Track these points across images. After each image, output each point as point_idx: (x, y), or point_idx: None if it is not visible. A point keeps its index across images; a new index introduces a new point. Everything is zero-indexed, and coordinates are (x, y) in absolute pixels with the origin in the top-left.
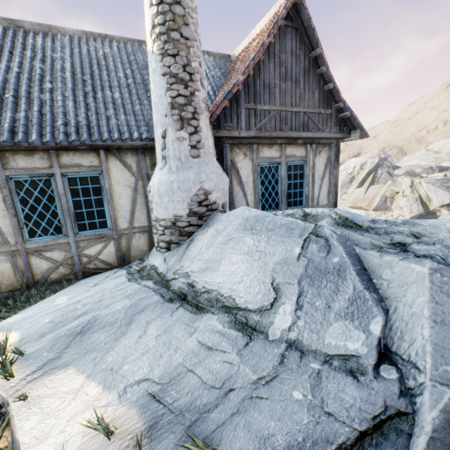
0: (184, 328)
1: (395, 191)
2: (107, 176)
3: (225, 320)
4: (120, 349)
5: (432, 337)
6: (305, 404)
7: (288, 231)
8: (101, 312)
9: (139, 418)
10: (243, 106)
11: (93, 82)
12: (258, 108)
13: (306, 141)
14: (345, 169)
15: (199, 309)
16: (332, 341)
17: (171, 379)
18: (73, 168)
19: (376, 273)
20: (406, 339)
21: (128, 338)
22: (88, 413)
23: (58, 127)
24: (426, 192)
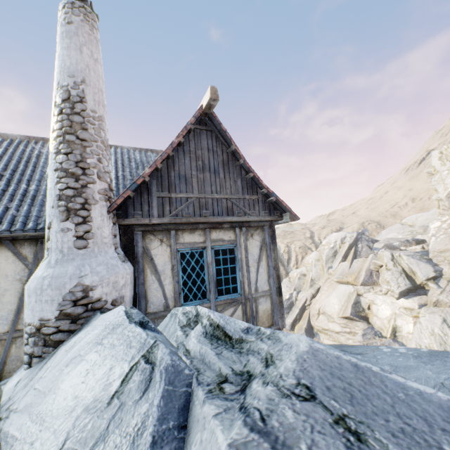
0: None
1: (378, 264)
2: None
3: None
4: None
5: None
6: None
7: (126, 350)
8: None
9: None
10: (155, 195)
11: (12, 176)
12: (173, 196)
13: (234, 225)
14: (327, 244)
15: None
16: None
17: None
18: None
19: (190, 438)
20: None
21: None
22: None
23: None
24: (408, 265)
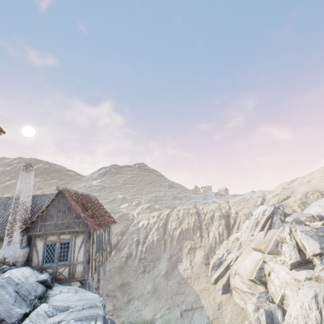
0: None
1: (281, 237)
2: None
3: None
4: None
5: None
6: None
7: None
8: None
9: None
10: (39, 223)
11: None
12: (46, 223)
13: (71, 232)
14: (255, 214)
15: None
16: None
17: None
18: None
19: None
20: None
21: None
22: None
23: None
24: (300, 240)
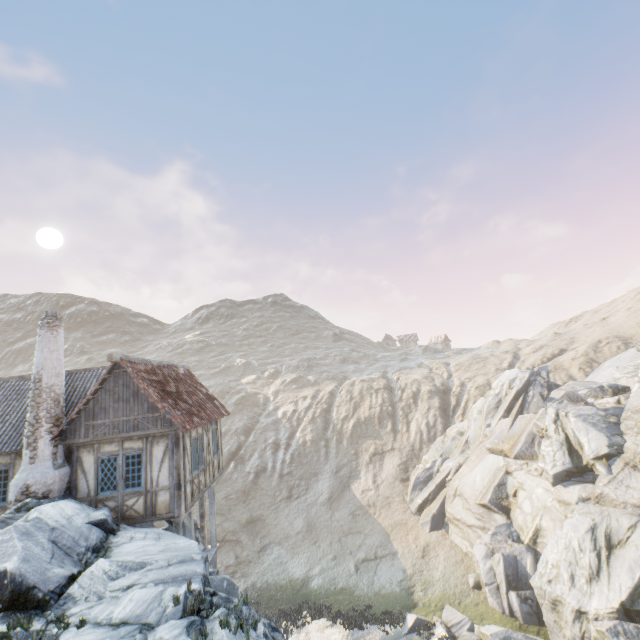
0: None
1: (540, 427)
2: (13, 469)
3: None
4: None
5: None
6: None
7: None
8: None
9: None
10: (84, 424)
11: None
12: (95, 423)
13: (142, 436)
14: (496, 387)
15: None
16: None
17: None
18: None
19: None
20: None
21: None
22: None
23: None
24: (574, 431)
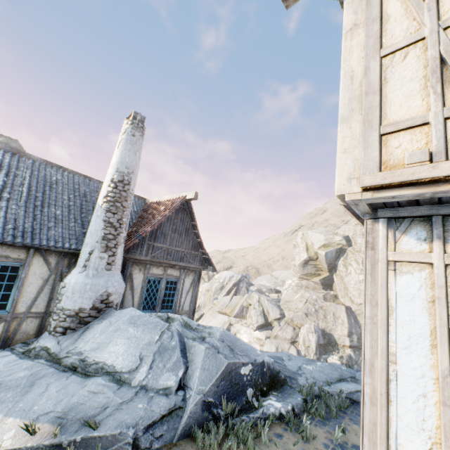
0: (77, 385)
1: (249, 303)
2: (27, 268)
3: (107, 378)
4: (28, 399)
5: (199, 375)
6: (143, 408)
7: (155, 326)
8: (5, 378)
9: (52, 426)
10: (147, 242)
11: (43, 199)
12: (155, 244)
13: (181, 267)
14: (219, 278)
15: (87, 375)
16: (162, 382)
17: (70, 408)
18: (1, 258)
19: (189, 350)
20: (191, 378)
21: (33, 393)
22: (13, 430)
23: (8, 229)
24: (267, 307)
